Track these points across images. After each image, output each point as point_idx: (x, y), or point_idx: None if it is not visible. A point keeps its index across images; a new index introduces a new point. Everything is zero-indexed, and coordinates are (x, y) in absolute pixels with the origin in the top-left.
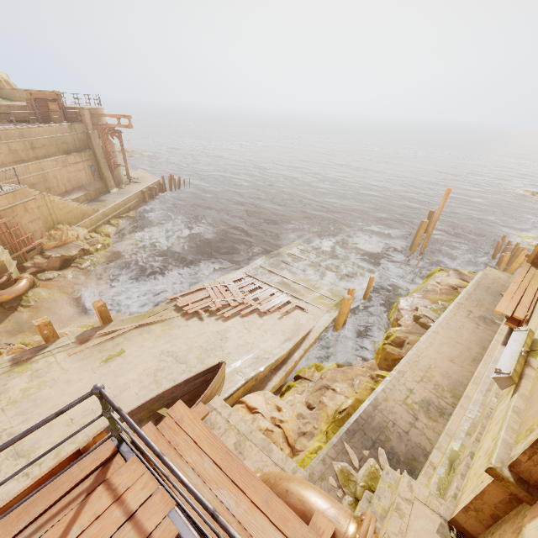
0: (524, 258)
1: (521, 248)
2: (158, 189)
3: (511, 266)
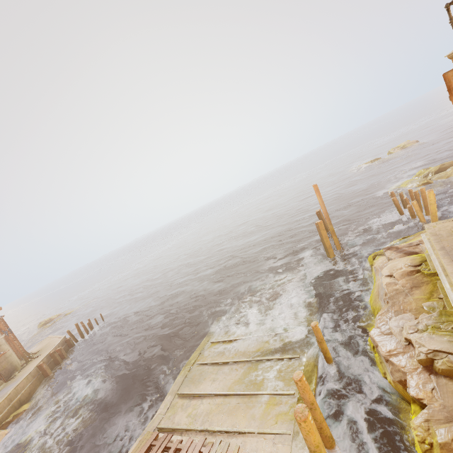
0: (433, 196)
1: (417, 191)
2: (66, 347)
3: (430, 211)
